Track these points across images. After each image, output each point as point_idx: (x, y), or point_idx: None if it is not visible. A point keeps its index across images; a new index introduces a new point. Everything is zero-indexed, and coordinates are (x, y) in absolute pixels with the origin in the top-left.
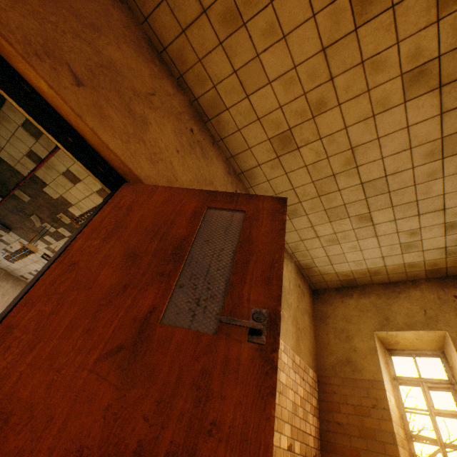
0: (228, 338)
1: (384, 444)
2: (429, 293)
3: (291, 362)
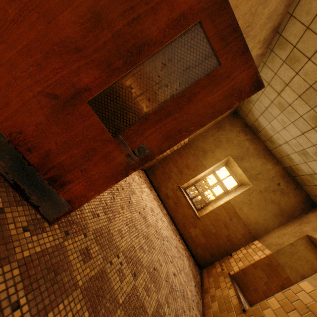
0: (118, 146)
1: (182, 179)
2: (274, 172)
3: None
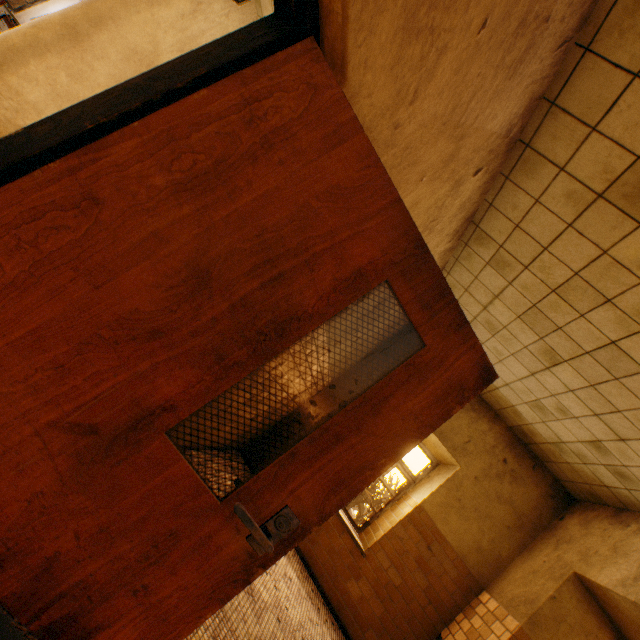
0: (230, 519)
1: None
2: (493, 437)
3: (318, 371)
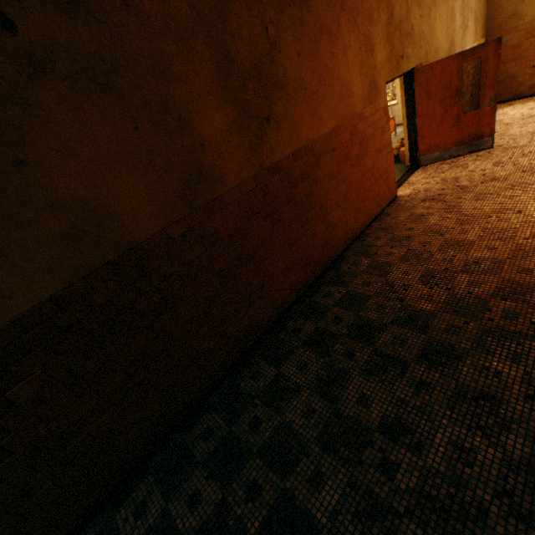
0: (482, 109)
1: (526, 59)
2: None
3: None
